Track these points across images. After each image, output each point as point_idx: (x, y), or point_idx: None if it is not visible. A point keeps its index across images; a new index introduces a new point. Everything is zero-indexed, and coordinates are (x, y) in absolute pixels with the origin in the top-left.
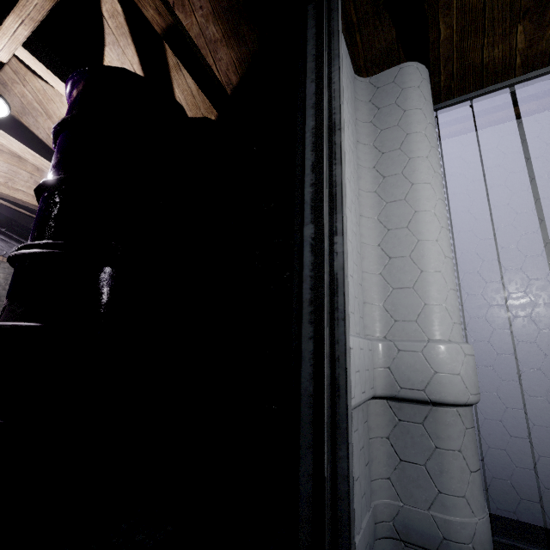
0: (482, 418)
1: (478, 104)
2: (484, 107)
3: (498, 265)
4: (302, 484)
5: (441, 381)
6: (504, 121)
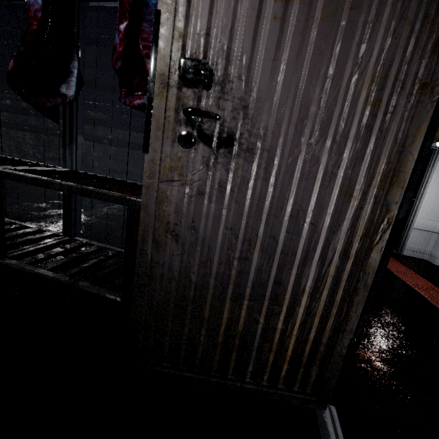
0: None
1: None
2: None
3: None
4: (403, 234)
5: None
6: None
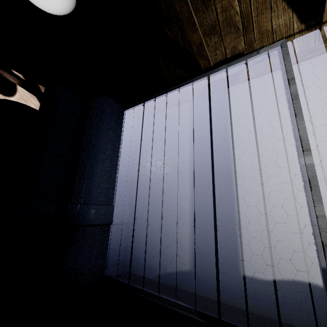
0: (135, 235)
1: (137, 108)
2: (140, 109)
3: (149, 172)
4: None
5: (77, 217)
6: (160, 111)
